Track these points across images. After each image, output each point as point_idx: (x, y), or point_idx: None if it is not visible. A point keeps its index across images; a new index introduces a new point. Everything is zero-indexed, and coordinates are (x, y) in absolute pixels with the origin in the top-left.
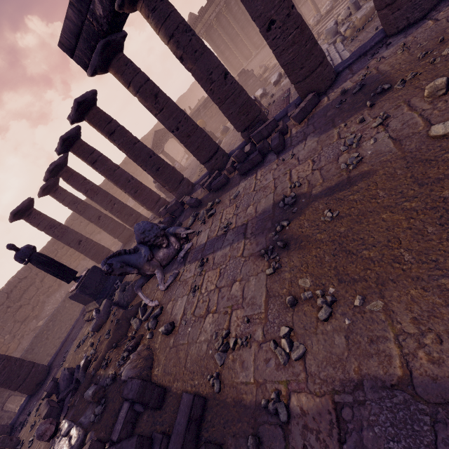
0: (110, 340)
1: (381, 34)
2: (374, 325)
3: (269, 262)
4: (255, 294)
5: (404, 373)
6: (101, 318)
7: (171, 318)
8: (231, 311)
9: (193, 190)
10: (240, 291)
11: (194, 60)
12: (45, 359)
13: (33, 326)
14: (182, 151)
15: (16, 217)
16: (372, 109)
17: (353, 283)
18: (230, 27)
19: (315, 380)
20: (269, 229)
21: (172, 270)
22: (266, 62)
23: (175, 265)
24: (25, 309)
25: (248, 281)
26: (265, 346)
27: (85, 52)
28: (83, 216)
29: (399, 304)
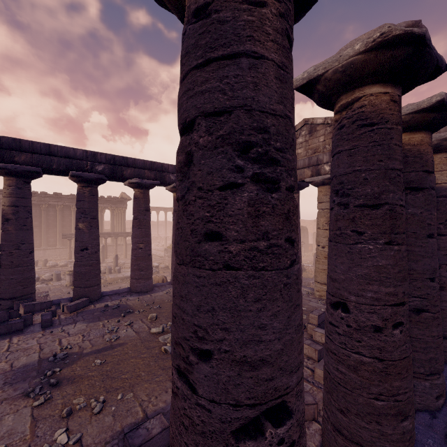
0: None
1: (129, 289)
2: (129, 403)
3: (35, 398)
4: (14, 426)
5: (144, 415)
6: None
7: None
8: None
9: None
10: None
11: (19, 228)
12: None
13: None
14: None
15: None
16: (124, 318)
17: (116, 390)
18: None
19: (91, 446)
20: (35, 376)
21: None
22: None
23: None
24: None
25: (2, 420)
26: None
27: None
28: None
29: (141, 391)
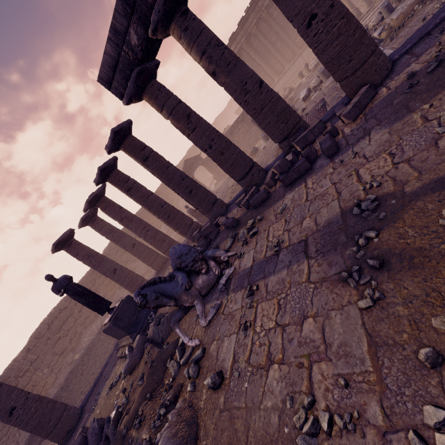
0: (144, 388)
1: None
2: None
3: (357, 289)
4: (346, 338)
5: None
6: (134, 357)
7: (217, 364)
8: (309, 364)
9: (227, 211)
10: (317, 332)
11: (227, 73)
12: (79, 398)
13: (70, 359)
14: (210, 178)
15: (57, 248)
16: None
17: None
18: (251, 60)
19: None
20: (345, 243)
21: (213, 300)
22: (289, 86)
23: (215, 294)
24: (63, 340)
25: (329, 318)
26: (397, 441)
27: (121, 82)
28: (118, 244)
29: None
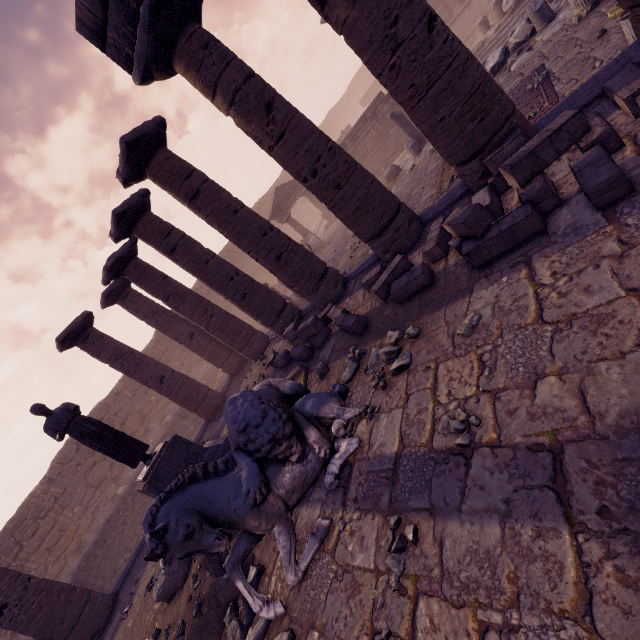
0: None
1: None
2: None
3: None
4: None
5: None
6: (173, 576)
7: None
8: None
9: (345, 291)
10: None
11: None
12: (121, 556)
13: (111, 493)
14: (317, 215)
15: (66, 344)
16: None
17: None
18: None
19: None
20: None
21: (314, 502)
22: None
23: (318, 488)
24: (101, 467)
25: None
26: None
27: (124, 31)
28: (167, 334)
29: None
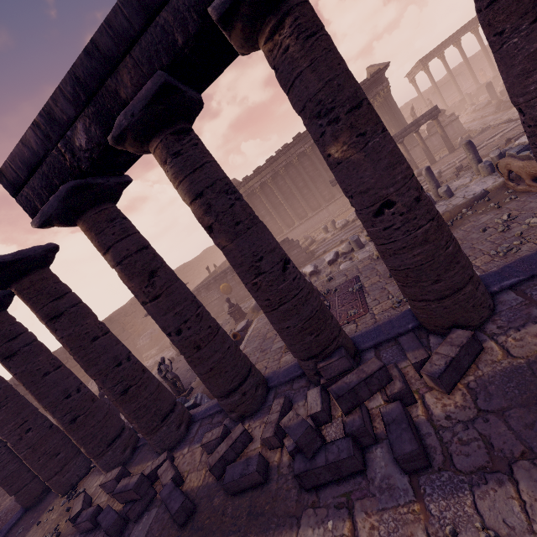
0: None
1: None
2: None
3: None
4: None
5: None
6: None
7: None
8: None
9: (187, 434)
10: None
11: (233, 235)
12: None
13: None
14: None
15: None
16: None
17: None
18: (274, 196)
19: None
20: None
21: None
22: (310, 233)
23: None
24: None
25: None
26: None
27: (40, 192)
28: None
29: None
